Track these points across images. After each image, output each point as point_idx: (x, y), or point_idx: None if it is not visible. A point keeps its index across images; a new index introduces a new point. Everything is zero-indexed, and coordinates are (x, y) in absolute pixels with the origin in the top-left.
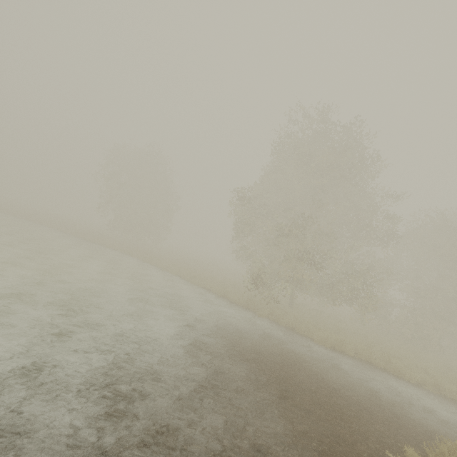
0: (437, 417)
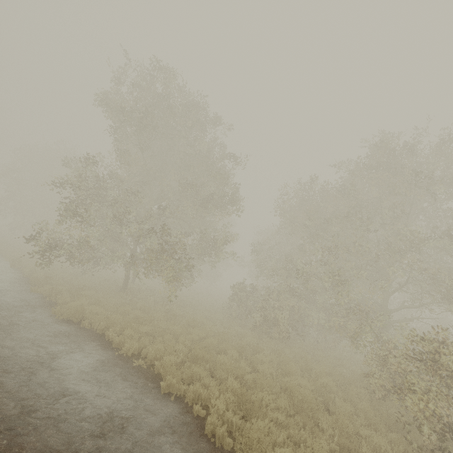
0: (17, 385)
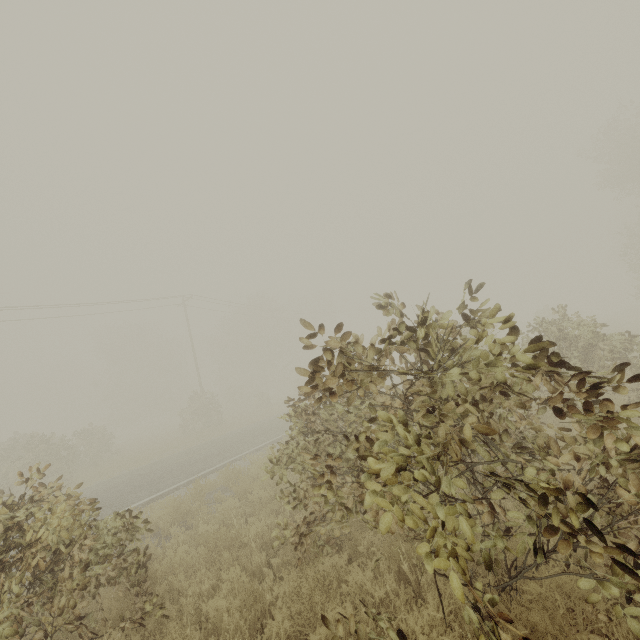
0: None
